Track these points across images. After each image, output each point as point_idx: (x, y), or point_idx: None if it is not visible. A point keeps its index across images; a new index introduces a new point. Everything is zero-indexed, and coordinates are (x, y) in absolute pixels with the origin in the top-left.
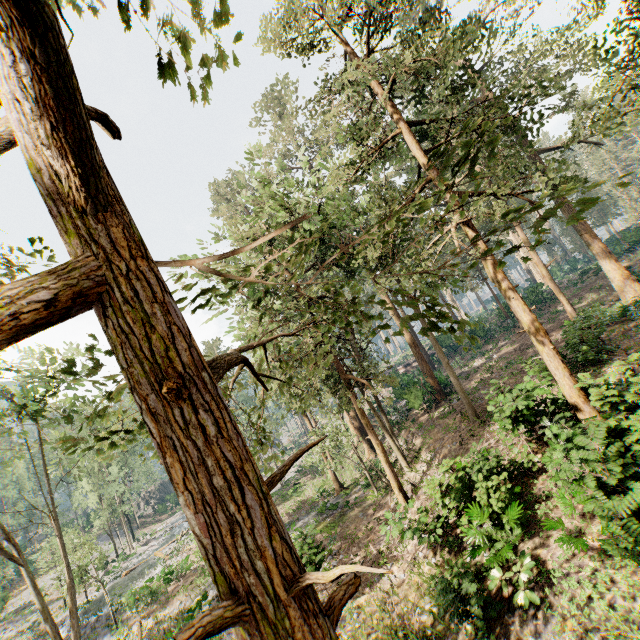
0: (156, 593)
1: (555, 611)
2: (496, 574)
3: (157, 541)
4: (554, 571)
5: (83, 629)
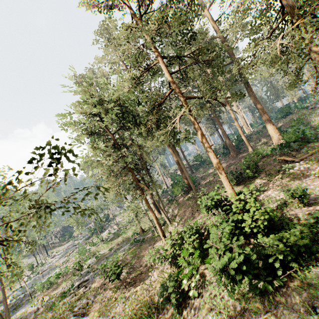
0: (52, 283)
1: (202, 300)
2: (184, 282)
3: (58, 256)
4: (208, 280)
5: (17, 301)
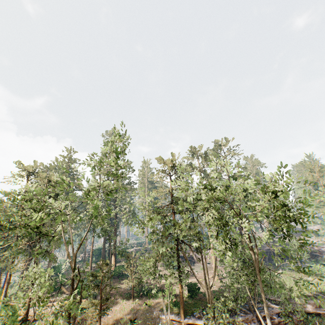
0: None
1: None
2: None
3: None
4: None
5: None
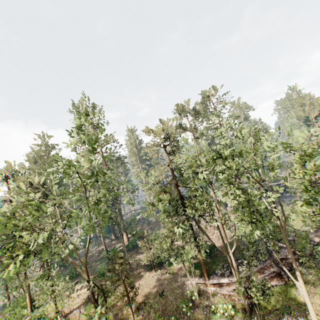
0: None
1: None
2: None
3: None
4: None
5: None
